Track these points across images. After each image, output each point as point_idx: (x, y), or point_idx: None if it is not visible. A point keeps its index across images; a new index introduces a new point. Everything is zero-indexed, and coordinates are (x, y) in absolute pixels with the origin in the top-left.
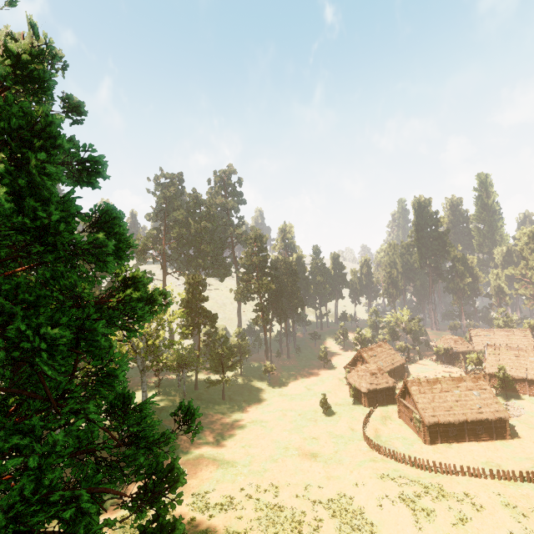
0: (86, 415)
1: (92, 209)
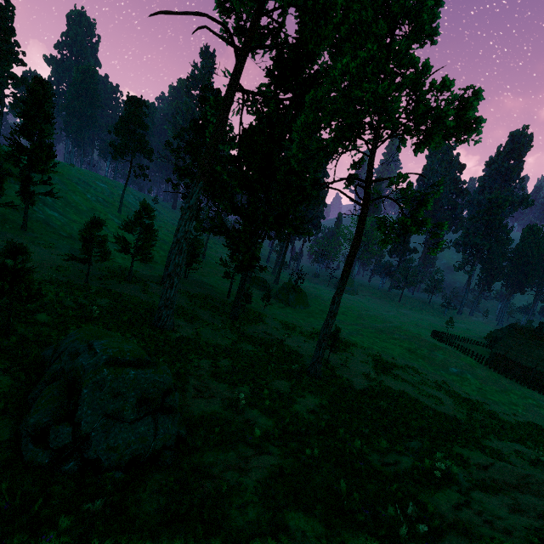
0: None
1: None
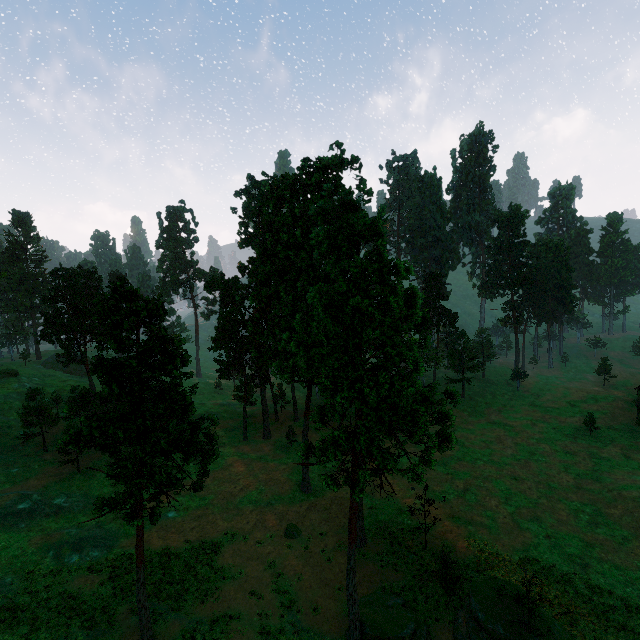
0: (417, 383)
1: (406, 290)
